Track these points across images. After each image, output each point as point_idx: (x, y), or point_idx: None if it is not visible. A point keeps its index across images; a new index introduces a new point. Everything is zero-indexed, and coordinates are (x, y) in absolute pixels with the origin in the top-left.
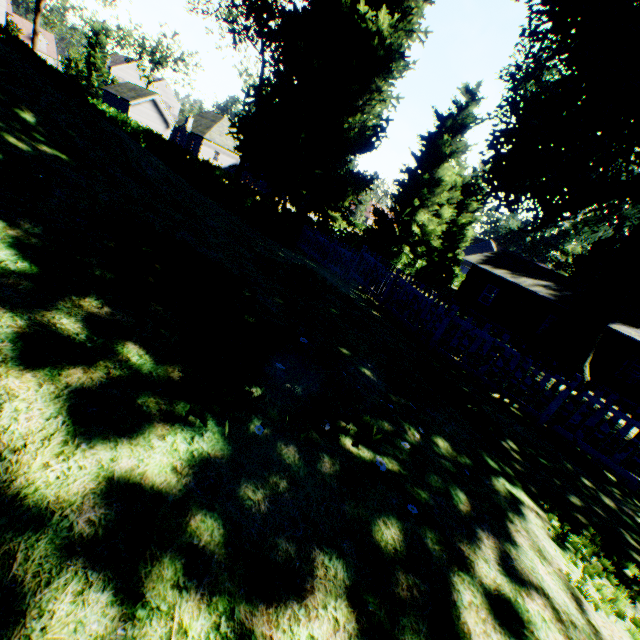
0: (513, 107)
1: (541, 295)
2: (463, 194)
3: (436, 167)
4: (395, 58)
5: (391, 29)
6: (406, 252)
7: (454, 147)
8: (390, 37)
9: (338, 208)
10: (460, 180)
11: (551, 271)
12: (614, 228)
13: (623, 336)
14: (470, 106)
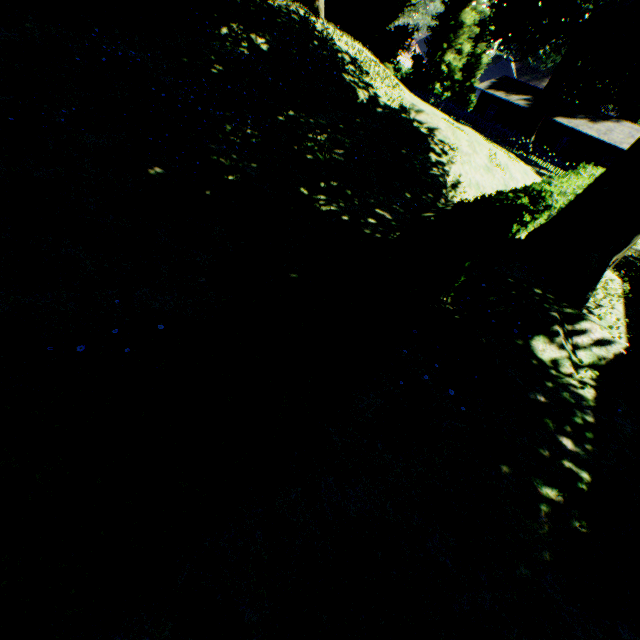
0: None
1: (520, 107)
2: (477, 36)
3: (459, 12)
4: None
5: None
6: (437, 88)
7: None
8: None
9: (388, 59)
10: (477, 17)
11: (534, 88)
12: (561, 55)
13: (561, 125)
14: None
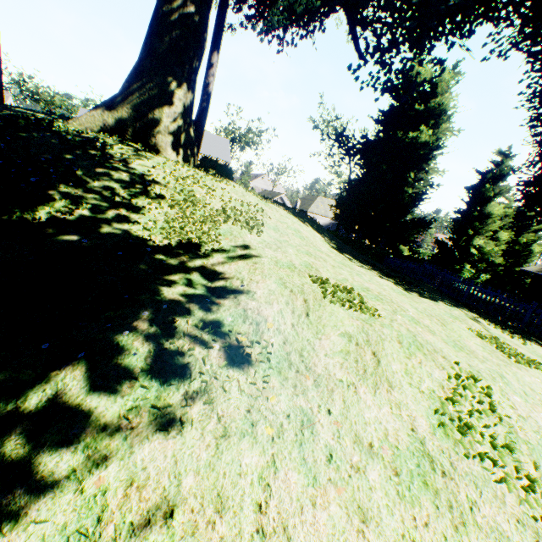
0: (541, 158)
1: None
2: (510, 221)
3: (484, 205)
4: (437, 149)
5: (431, 137)
6: (467, 268)
7: (497, 190)
8: (431, 140)
9: (406, 243)
10: (510, 210)
11: None
12: None
13: None
14: (505, 162)
